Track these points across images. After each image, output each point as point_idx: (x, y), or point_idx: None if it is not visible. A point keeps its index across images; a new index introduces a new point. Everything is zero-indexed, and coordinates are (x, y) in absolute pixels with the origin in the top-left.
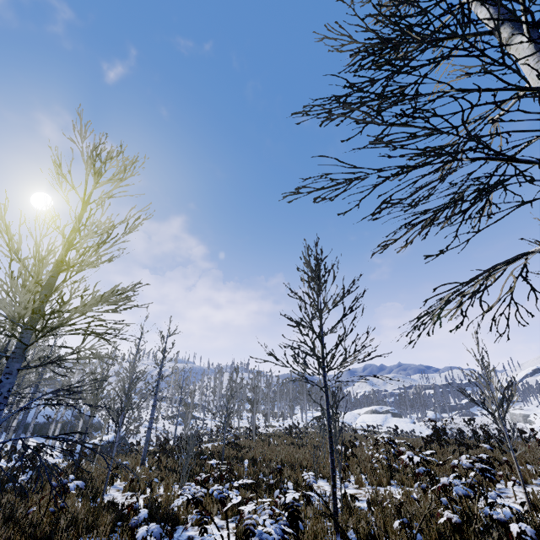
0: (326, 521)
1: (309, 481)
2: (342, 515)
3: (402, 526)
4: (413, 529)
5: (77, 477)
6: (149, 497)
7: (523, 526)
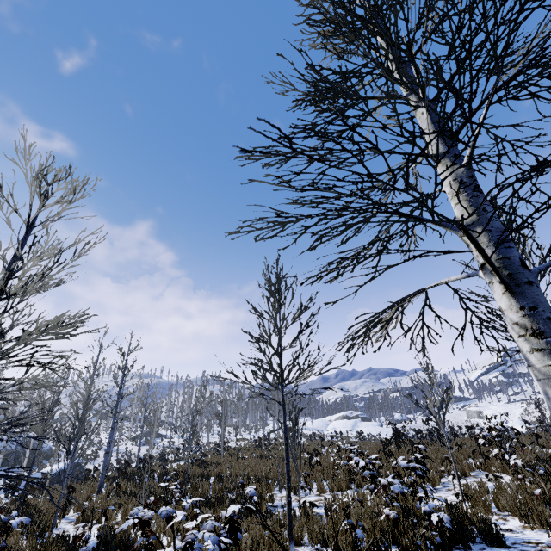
0: (283, 529)
1: (249, 494)
2: (300, 523)
3: (350, 526)
4: (357, 528)
5: (22, 513)
6: (105, 526)
7: (441, 514)
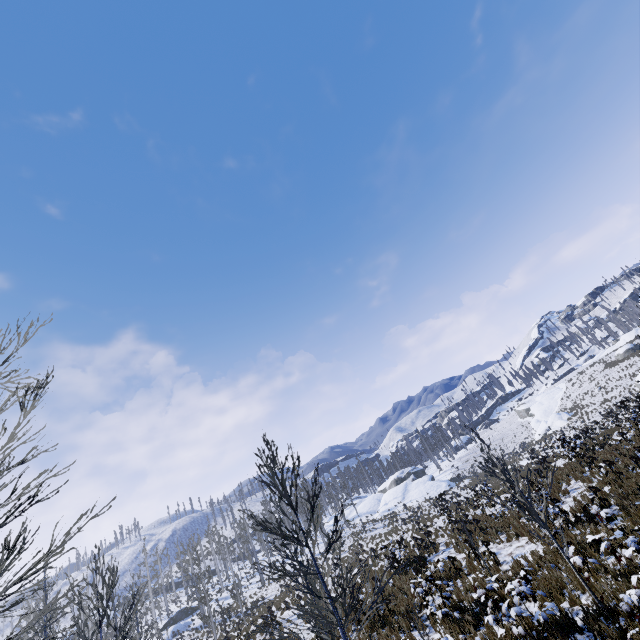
0: None
1: None
2: None
3: None
4: None
5: None
6: None
7: None
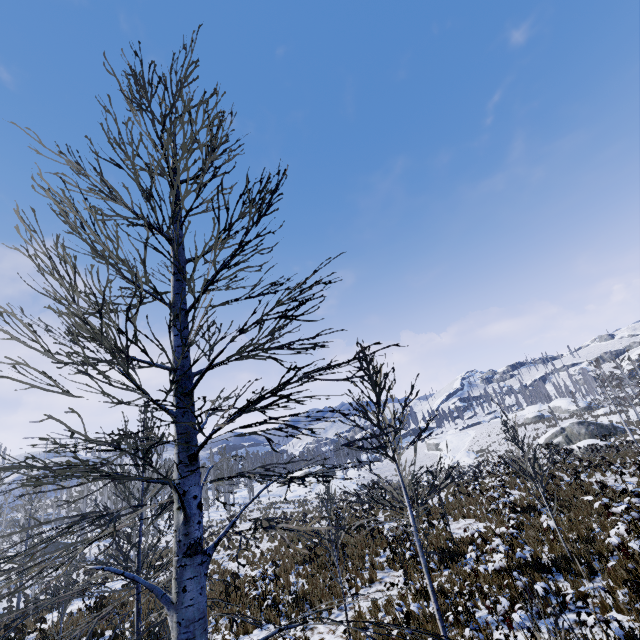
0: None
1: None
2: None
3: None
4: None
5: None
6: None
7: None
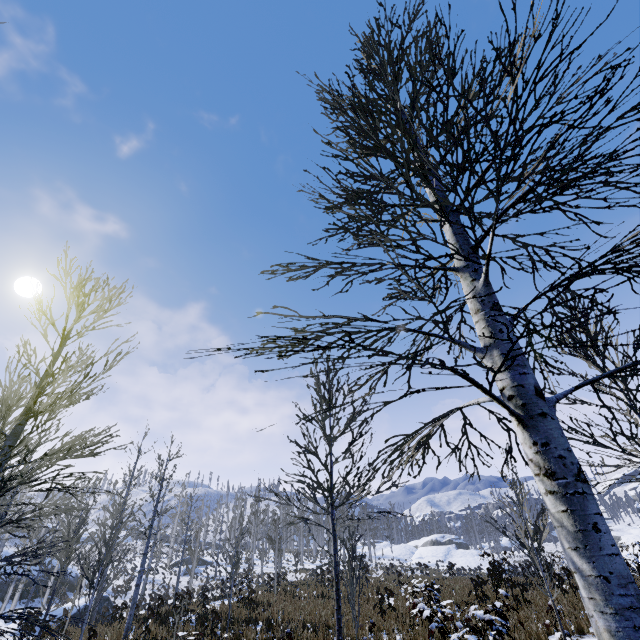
0: None
1: None
2: None
3: None
4: None
5: None
6: None
7: None
